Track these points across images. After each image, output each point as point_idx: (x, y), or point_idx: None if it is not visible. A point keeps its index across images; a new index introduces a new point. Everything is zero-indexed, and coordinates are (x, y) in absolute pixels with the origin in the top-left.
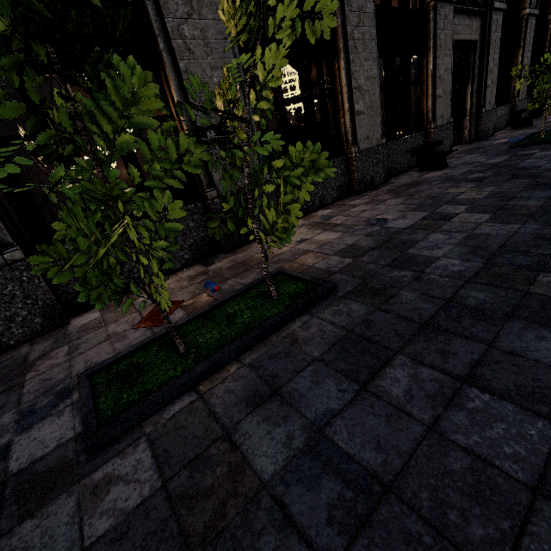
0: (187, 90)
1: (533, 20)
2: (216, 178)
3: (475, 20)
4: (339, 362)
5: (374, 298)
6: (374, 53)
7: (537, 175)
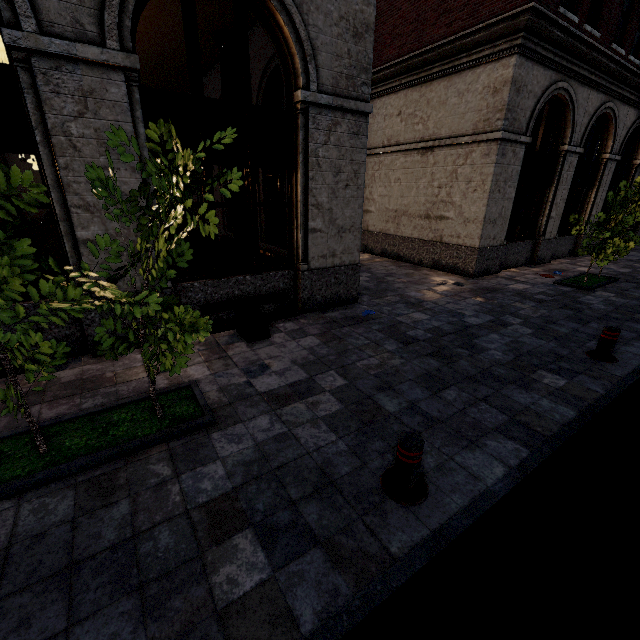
0: (555, 196)
1: None
2: (546, 232)
3: None
4: (639, 289)
5: (635, 283)
6: (607, 188)
7: None
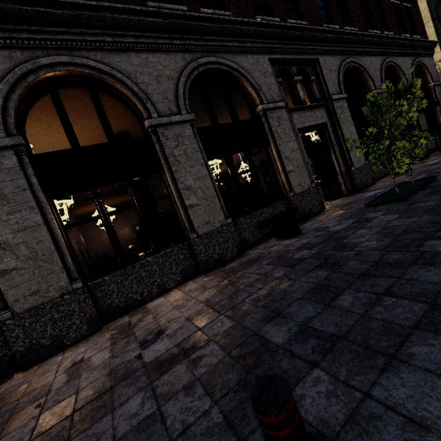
0: None
1: (384, 95)
2: (11, 300)
3: (318, 110)
4: None
5: None
6: (200, 160)
7: (341, 263)
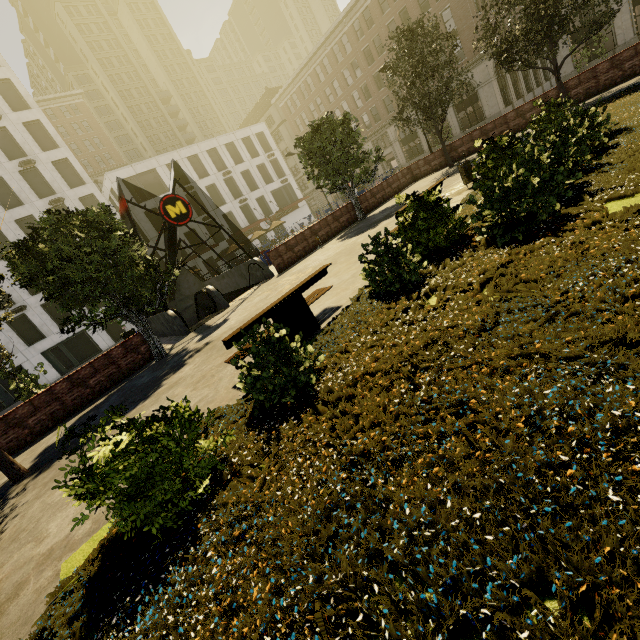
0: (614, 26)
1: None
2: (618, 43)
3: None
4: None
5: None
6: None
7: None
